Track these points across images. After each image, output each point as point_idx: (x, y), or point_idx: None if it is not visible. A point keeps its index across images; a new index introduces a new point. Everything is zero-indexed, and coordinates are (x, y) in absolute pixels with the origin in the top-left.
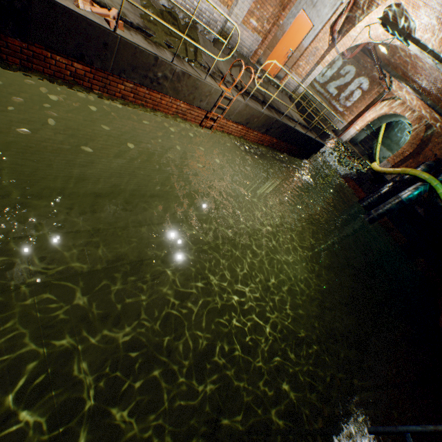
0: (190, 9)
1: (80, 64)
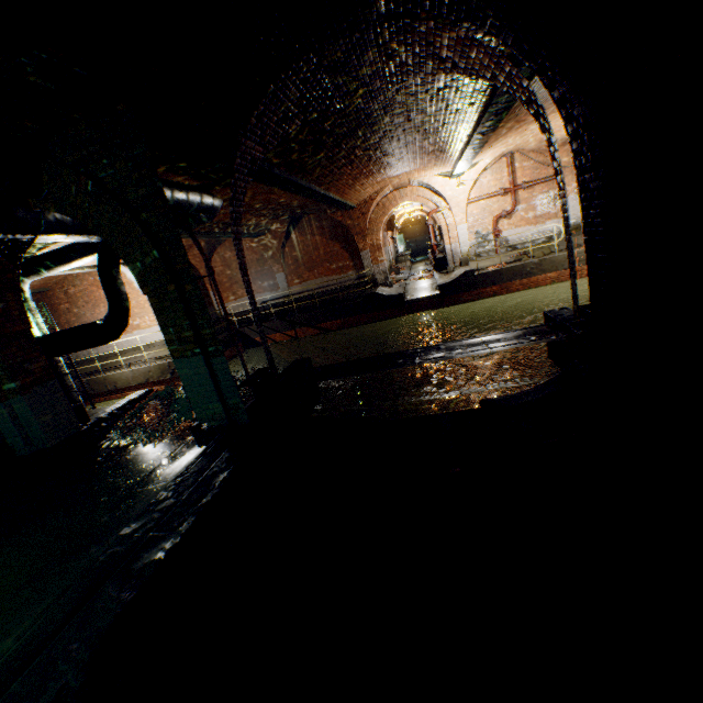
0: (543, 236)
1: (494, 287)
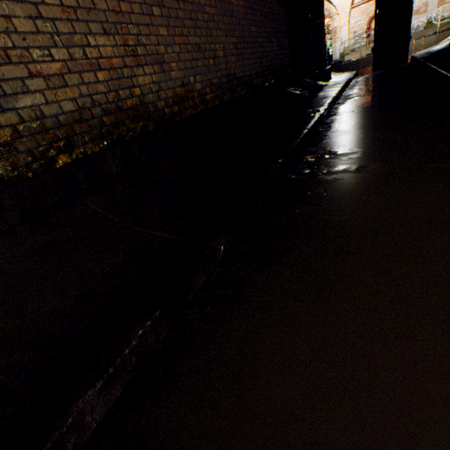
0: None
1: None
